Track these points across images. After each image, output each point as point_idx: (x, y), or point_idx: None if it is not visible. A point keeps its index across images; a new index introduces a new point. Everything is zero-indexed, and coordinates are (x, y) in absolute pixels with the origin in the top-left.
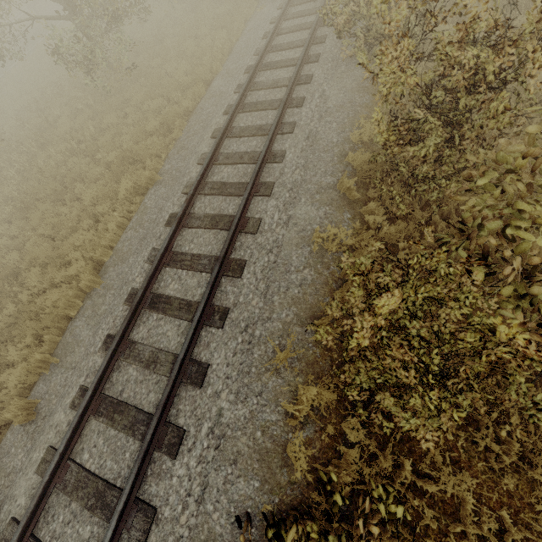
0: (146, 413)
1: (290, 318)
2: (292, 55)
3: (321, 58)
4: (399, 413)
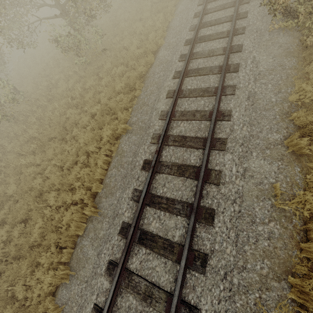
0: None
1: (265, 271)
2: (221, 29)
3: (246, 30)
4: None
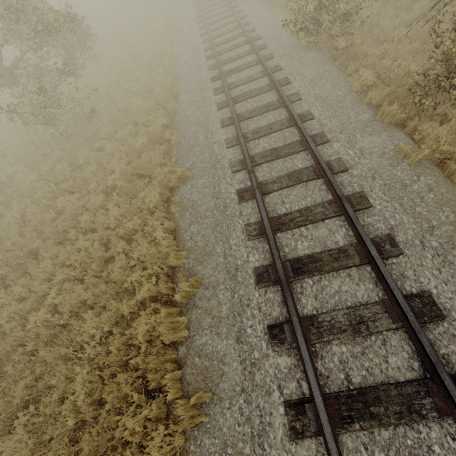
0: (412, 381)
1: (452, 217)
2: (246, 61)
3: (274, 55)
4: None
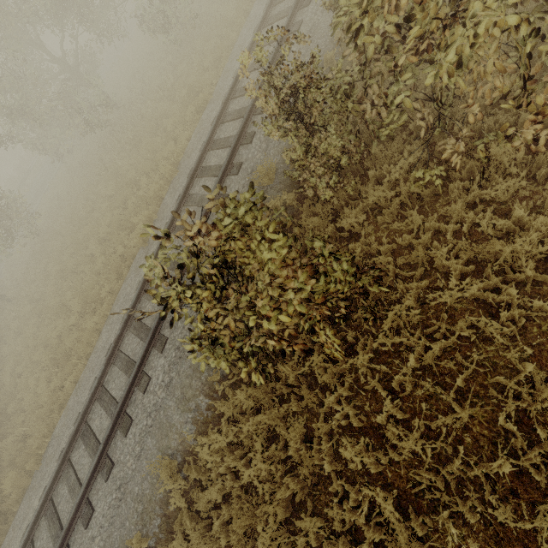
0: None
1: (278, 160)
2: None
3: None
4: (317, 182)
